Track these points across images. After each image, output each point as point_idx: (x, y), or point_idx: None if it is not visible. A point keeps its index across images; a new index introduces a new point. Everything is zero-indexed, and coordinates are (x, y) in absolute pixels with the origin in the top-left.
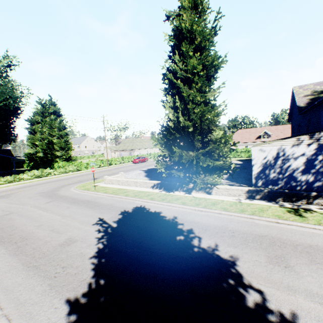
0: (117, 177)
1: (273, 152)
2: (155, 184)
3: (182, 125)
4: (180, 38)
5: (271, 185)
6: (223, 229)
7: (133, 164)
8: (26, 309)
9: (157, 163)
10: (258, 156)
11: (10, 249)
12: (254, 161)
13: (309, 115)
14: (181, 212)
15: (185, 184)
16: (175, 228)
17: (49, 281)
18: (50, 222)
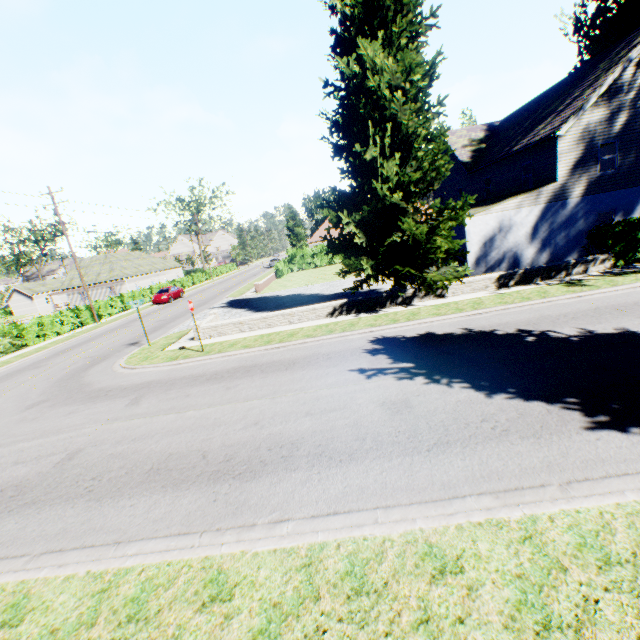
0: (212, 322)
1: (492, 222)
2: (336, 307)
3: (397, 183)
4: (375, 5)
5: (493, 272)
6: (549, 317)
7: (159, 306)
8: (571, 463)
9: (346, 264)
10: (474, 232)
11: (306, 465)
12: (469, 240)
13: (488, 173)
14: (458, 323)
15: (400, 292)
16: (500, 335)
17: (511, 437)
18: (261, 412)
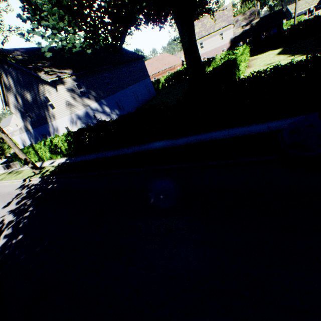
0: None
1: (19, 138)
2: None
3: None
4: None
5: None
6: None
7: None
8: None
9: None
10: (18, 141)
11: None
12: (19, 144)
13: None
14: None
15: None
16: None
17: None
18: None
